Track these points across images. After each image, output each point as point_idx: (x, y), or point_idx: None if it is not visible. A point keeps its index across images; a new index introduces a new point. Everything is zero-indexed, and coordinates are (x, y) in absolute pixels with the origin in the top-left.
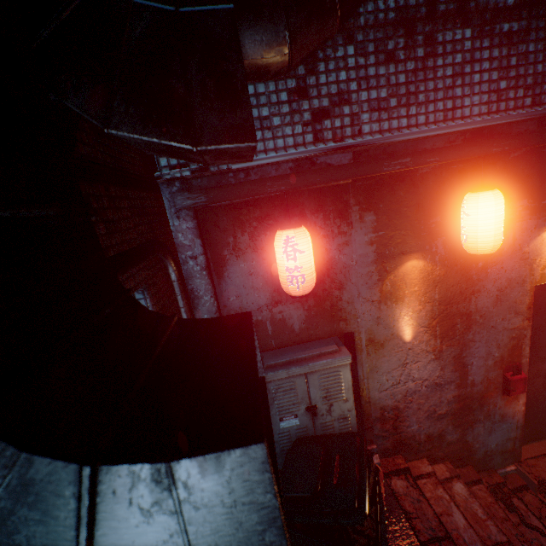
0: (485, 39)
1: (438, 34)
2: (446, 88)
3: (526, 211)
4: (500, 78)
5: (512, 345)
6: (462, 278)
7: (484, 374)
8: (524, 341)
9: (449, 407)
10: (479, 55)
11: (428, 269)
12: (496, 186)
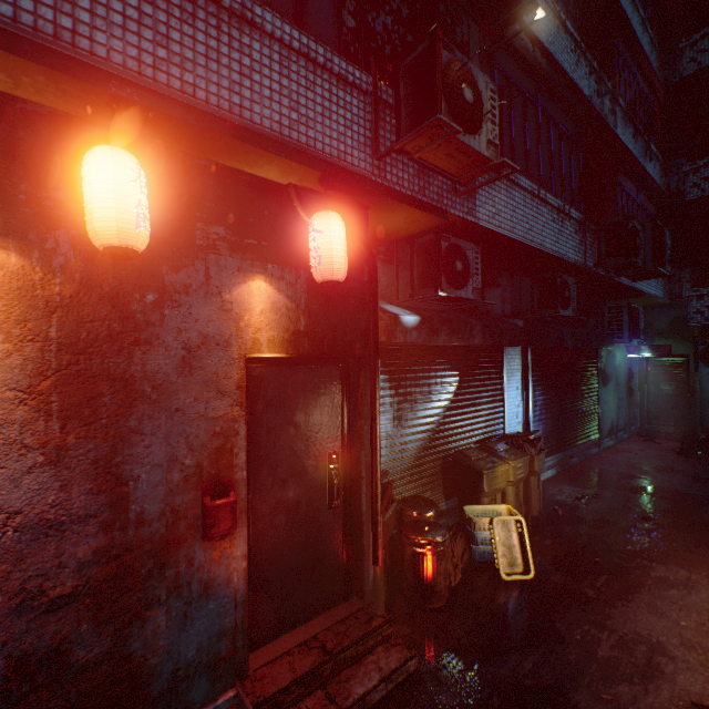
0: None
1: None
2: None
3: (225, 243)
4: (158, 44)
5: (217, 447)
6: (115, 312)
7: (166, 499)
8: (237, 441)
9: (84, 576)
10: None
11: (35, 276)
12: (175, 191)
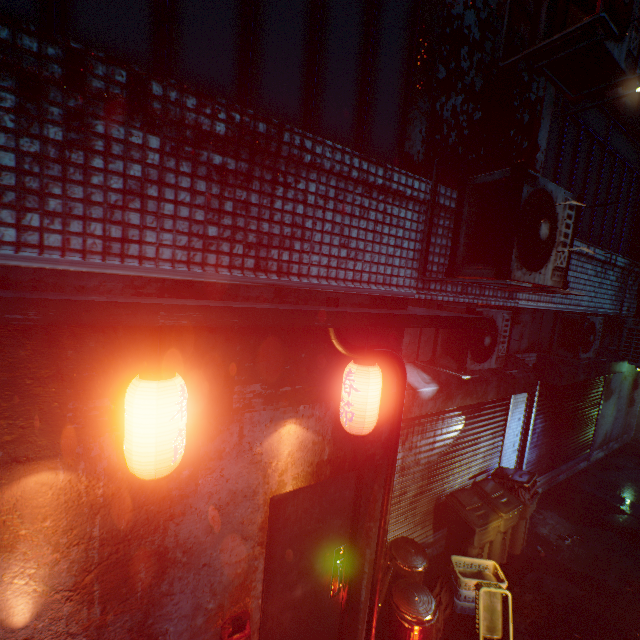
0: (186, 162)
1: (98, 121)
2: (112, 205)
3: (260, 398)
4: (209, 221)
5: (237, 586)
6: (153, 496)
7: None
8: (255, 576)
9: None
10: (174, 178)
11: (81, 485)
12: (216, 362)
